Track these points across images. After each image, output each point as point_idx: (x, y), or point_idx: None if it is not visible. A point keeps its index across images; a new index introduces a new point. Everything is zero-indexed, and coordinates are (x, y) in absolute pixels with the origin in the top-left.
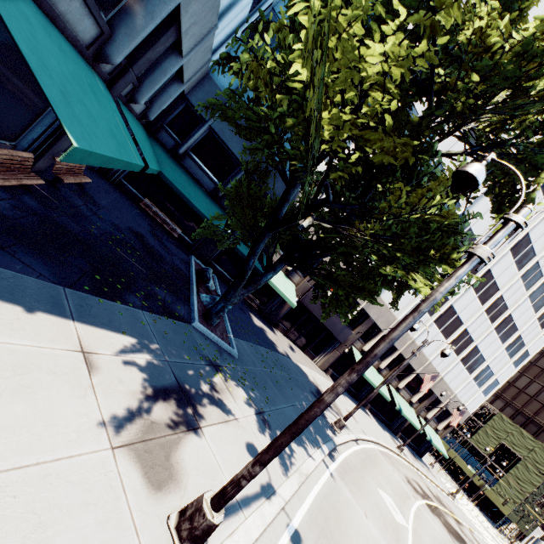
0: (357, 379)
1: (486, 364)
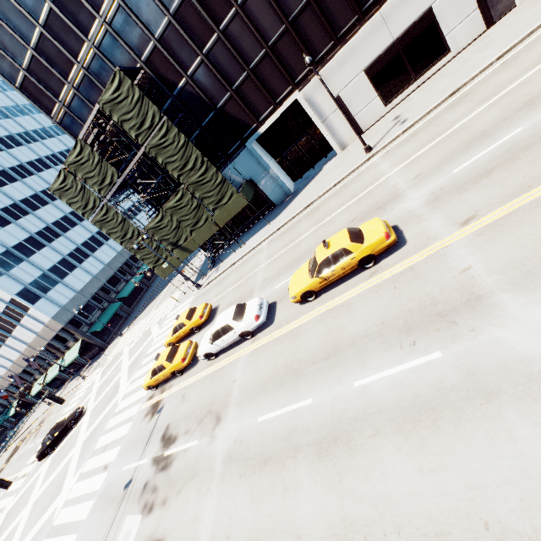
0: (55, 379)
1: (2, 316)
